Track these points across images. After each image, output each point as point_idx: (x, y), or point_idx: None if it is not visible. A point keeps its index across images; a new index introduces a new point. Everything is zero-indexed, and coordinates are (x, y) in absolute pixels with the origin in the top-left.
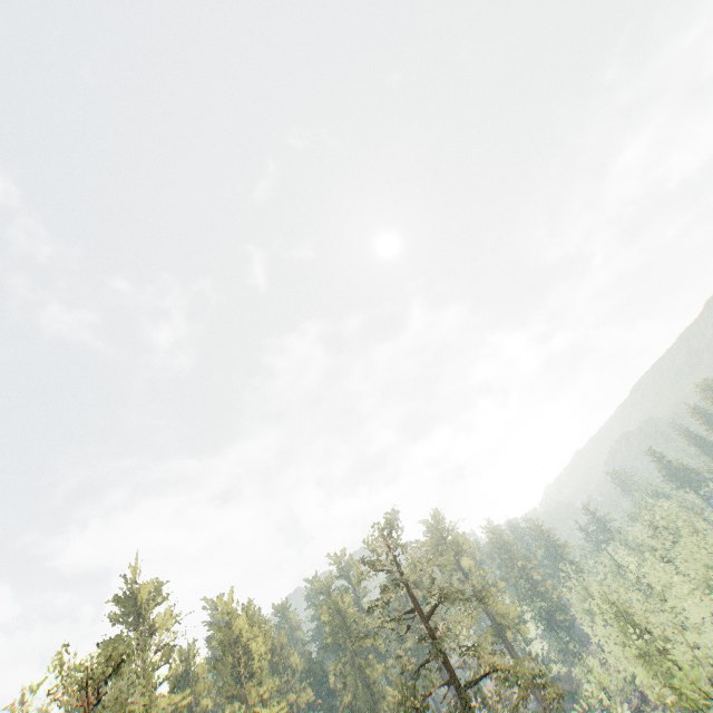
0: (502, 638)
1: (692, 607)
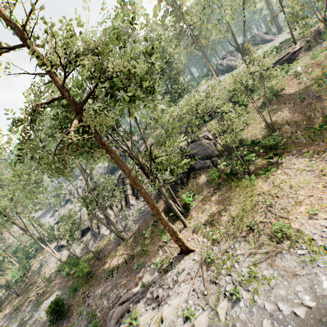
0: None
1: None
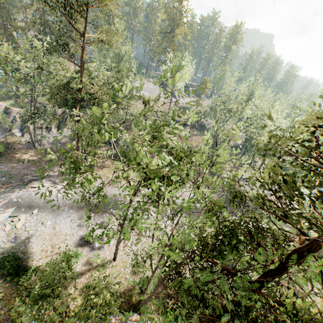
0: None
1: (233, 83)
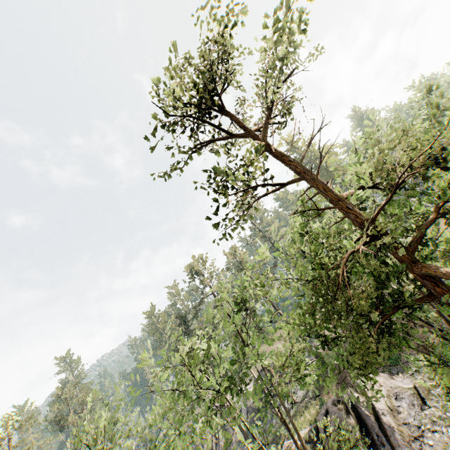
0: None
1: None
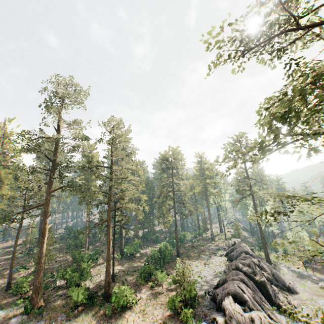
0: (254, 204)
1: None
